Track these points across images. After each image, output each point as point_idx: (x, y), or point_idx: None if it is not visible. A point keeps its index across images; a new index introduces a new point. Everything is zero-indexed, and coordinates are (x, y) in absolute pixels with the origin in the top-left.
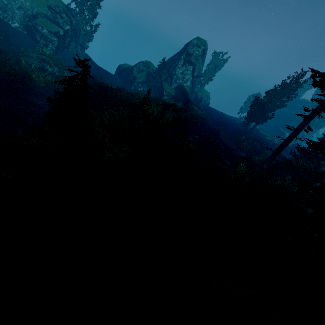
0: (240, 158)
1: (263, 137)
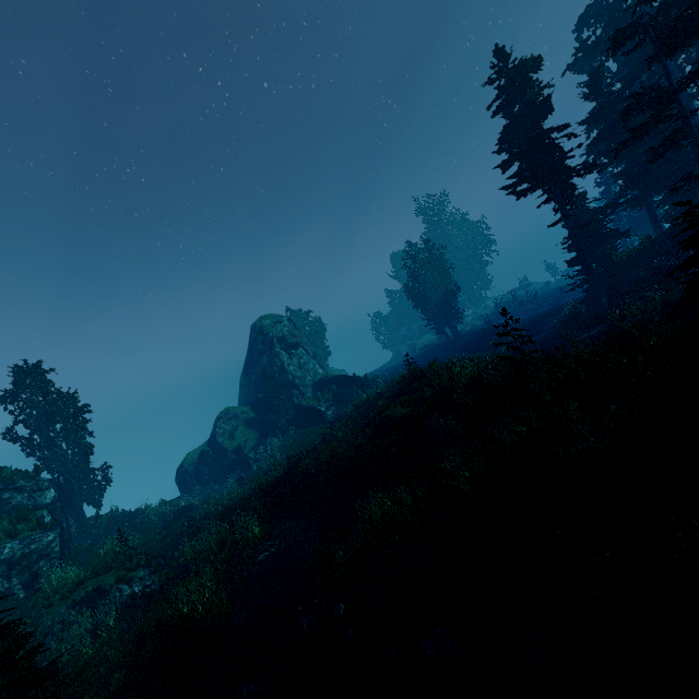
0: (582, 318)
1: (463, 333)
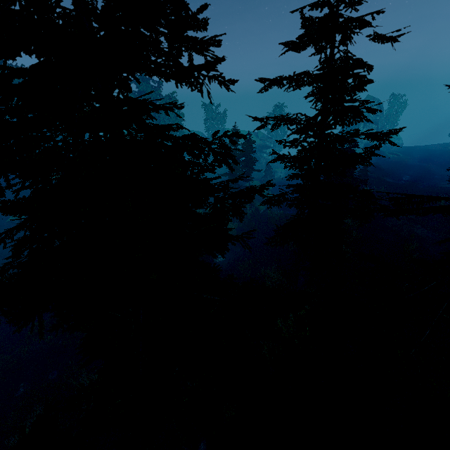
0: None
1: None
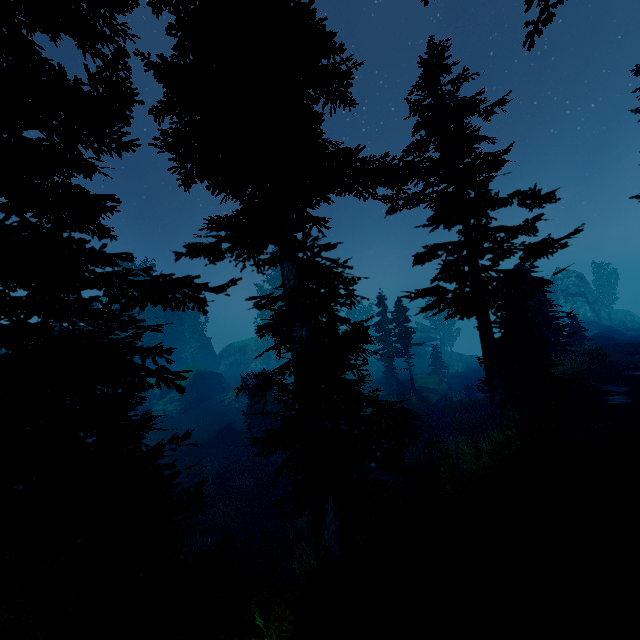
0: None
1: None
